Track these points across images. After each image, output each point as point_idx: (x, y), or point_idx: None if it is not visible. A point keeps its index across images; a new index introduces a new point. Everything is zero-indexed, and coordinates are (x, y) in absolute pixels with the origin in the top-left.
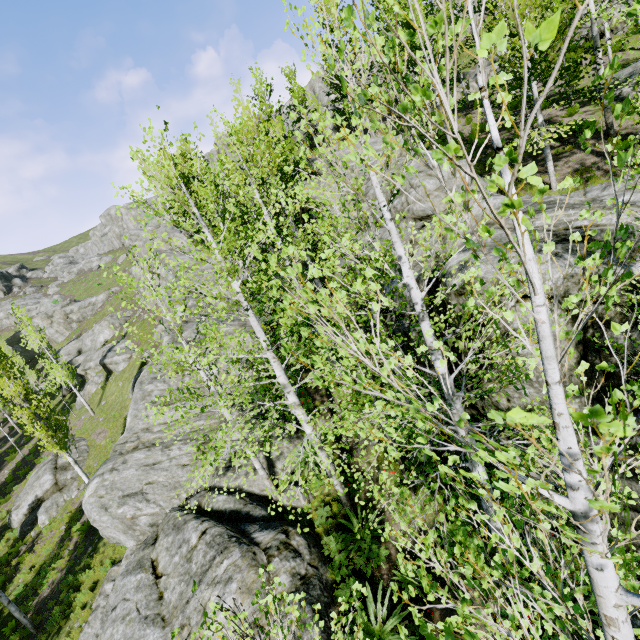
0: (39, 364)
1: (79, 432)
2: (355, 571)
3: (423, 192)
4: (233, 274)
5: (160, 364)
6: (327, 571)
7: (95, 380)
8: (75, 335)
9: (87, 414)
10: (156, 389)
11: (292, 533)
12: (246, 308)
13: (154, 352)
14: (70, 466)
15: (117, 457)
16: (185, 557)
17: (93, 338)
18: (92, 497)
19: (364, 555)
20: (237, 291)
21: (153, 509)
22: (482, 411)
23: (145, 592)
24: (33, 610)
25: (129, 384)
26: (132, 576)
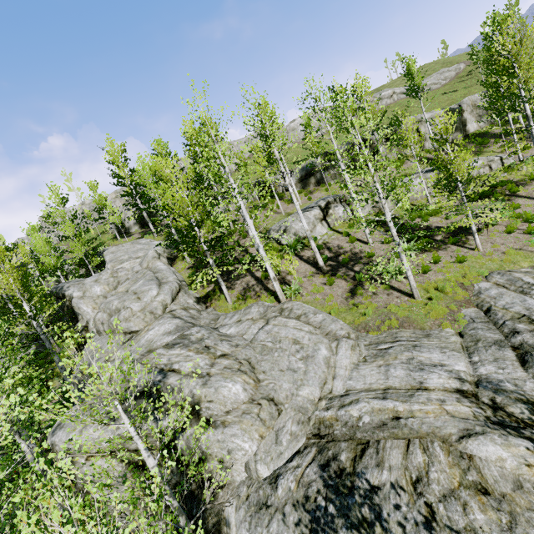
0: None
1: None
2: None
3: (130, 312)
4: None
5: None
6: None
7: None
8: None
9: None
10: None
11: None
12: None
13: None
14: None
15: None
16: None
17: None
18: None
19: None
20: None
21: None
22: None
23: None
24: None
25: None
26: None
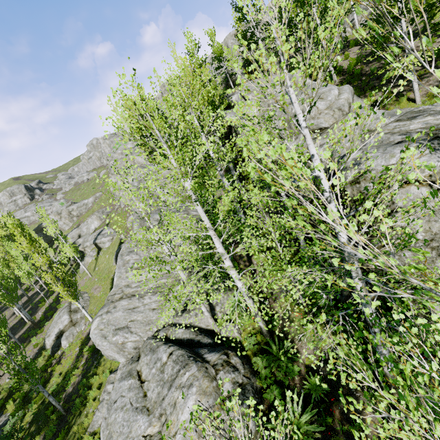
0: (55, 245)
1: (83, 288)
2: (276, 381)
3: (316, 111)
4: (186, 176)
5: (136, 241)
6: (256, 381)
7: (91, 254)
8: (76, 225)
9: (87, 276)
10: (132, 259)
11: (231, 355)
12: (195, 200)
13: (132, 233)
14: (79, 310)
15: (110, 304)
16: (159, 369)
17: (87, 227)
18: (96, 330)
19: (283, 370)
20: (188, 188)
21: (135, 338)
22: (367, 269)
23: (135, 392)
24: (63, 400)
25: (113, 256)
26: (125, 381)
